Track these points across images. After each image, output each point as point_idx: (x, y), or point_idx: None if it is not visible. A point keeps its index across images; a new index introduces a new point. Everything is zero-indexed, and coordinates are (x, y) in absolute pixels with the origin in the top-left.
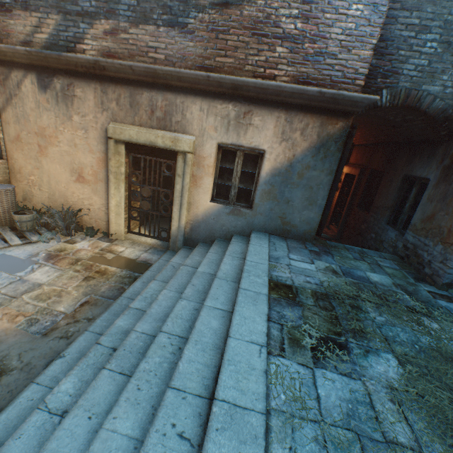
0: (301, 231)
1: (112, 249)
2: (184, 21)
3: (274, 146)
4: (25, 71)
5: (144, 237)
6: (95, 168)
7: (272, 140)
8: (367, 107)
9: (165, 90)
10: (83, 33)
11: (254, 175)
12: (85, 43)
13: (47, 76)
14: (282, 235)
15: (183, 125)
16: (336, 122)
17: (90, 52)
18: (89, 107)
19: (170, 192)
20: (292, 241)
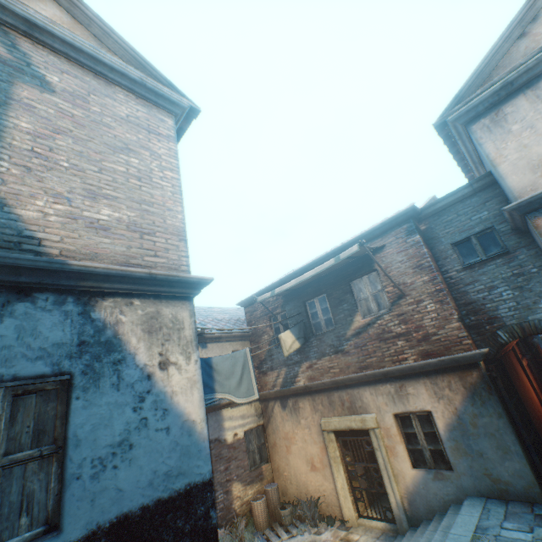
0: (519, 488)
1: (348, 537)
2: (341, 348)
3: (434, 404)
4: (274, 400)
5: (373, 520)
6: (320, 456)
7: (430, 400)
8: (495, 347)
9: (345, 388)
10: (297, 371)
11: (436, 433)
12: (299, 376)
13: (284, 399)
14: (502, 497)
15: (364, 407)
16: (469, 372)
17: (302, 380)
18: (307, 412)
19: (376, 465)
20: (515, 504)
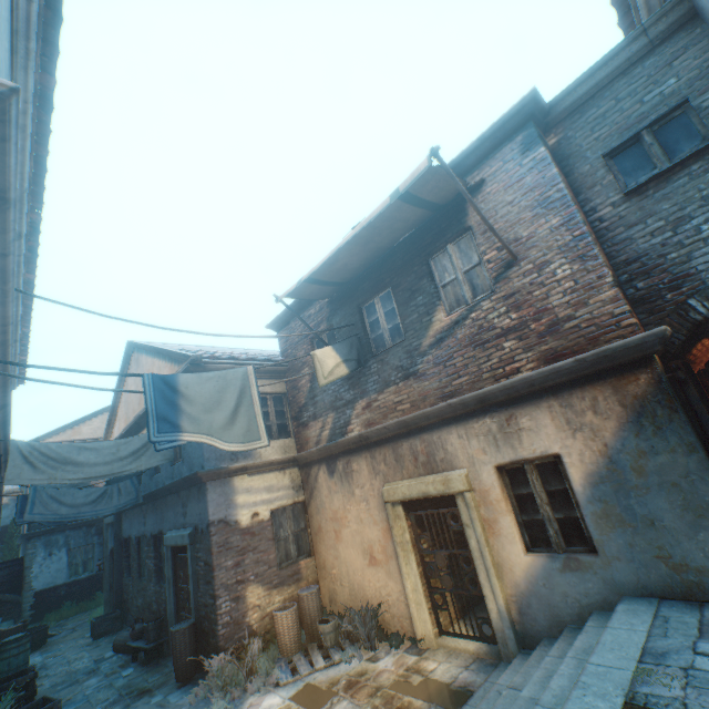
0: None
1: (419, 666)
2: (414, 369)
3: (566, 442)
4: (318, 464)
5: (462, 639)
6: (382, 542)
7: (558, 436)
8: (683, 330)
9: (419, 433)
10: (349, 417)
11: (568, 493)
12: (352, 423)
13: (332, 461)
14: (691, 596)
15: (448, 460)
16: (634, 376)
17: (356, 428)
18: (364, 476)
19: (468, 552)
20: None
